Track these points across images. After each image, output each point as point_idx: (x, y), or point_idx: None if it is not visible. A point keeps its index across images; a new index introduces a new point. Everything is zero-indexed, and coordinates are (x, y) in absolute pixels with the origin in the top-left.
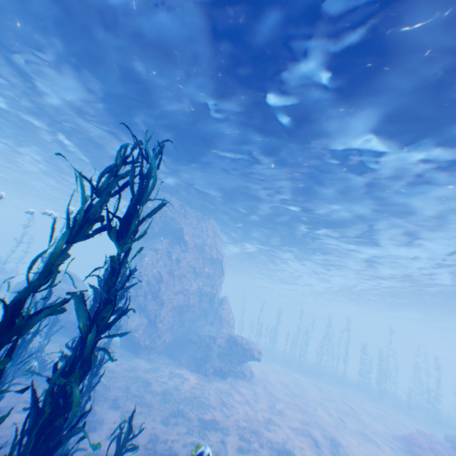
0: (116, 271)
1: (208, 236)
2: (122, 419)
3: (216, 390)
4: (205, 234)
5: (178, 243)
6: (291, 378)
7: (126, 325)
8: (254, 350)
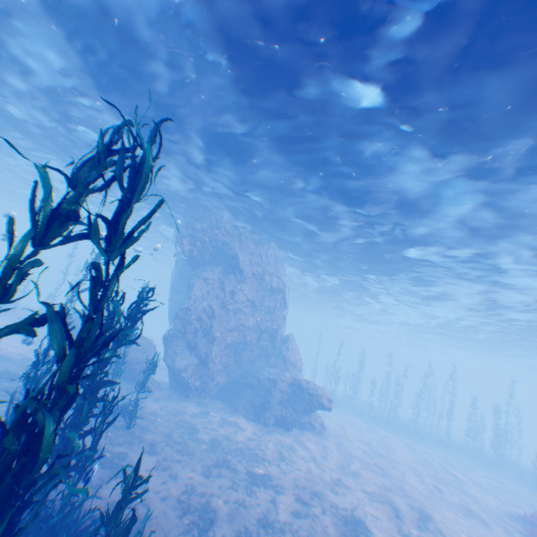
0: (106, 285)
1: (268, 262)
2: (156, 466)
3: (276, 442)
4: (264, 260)
5: (231, 271)
6: (375, 435)
7: (173, 364)
8: (323, 397)
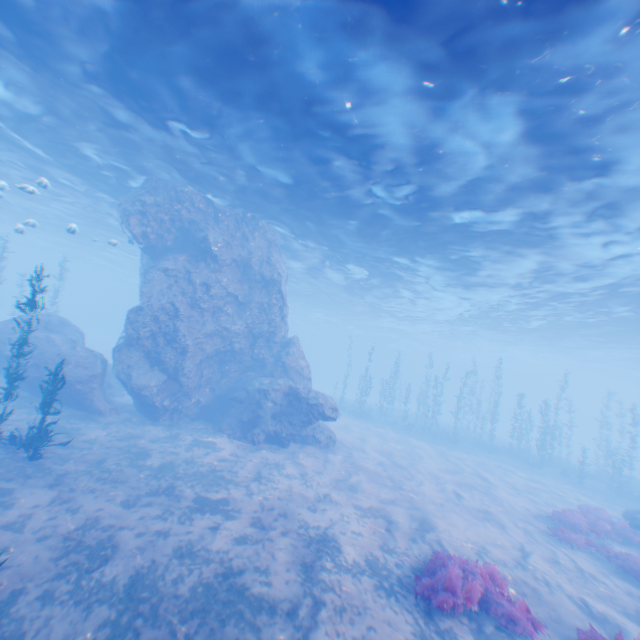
0: None
1: (257, 247)
2: (51, 501)
3: (259, 460)
4: (252, 244)
5: (204, 259)
6: (403, 444)
7: (130, 381)
8: (324, 406)
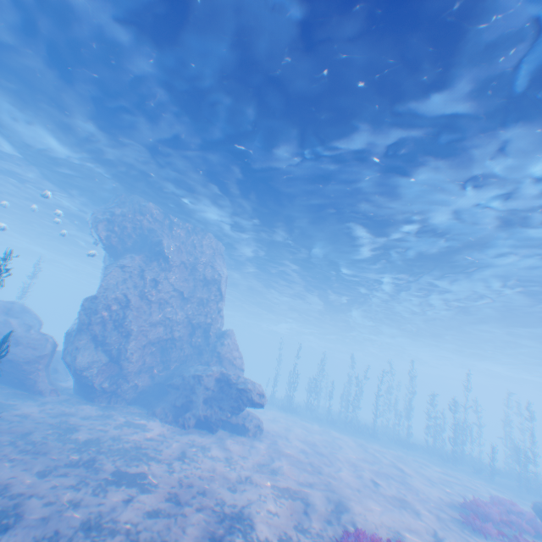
0: None
1: (203, 253)
2: None
3: (186, 442)
4: (199, 250)
5: (157, 260)
6: (326, 437)
7: (74, 362)
8: (252, 391)
